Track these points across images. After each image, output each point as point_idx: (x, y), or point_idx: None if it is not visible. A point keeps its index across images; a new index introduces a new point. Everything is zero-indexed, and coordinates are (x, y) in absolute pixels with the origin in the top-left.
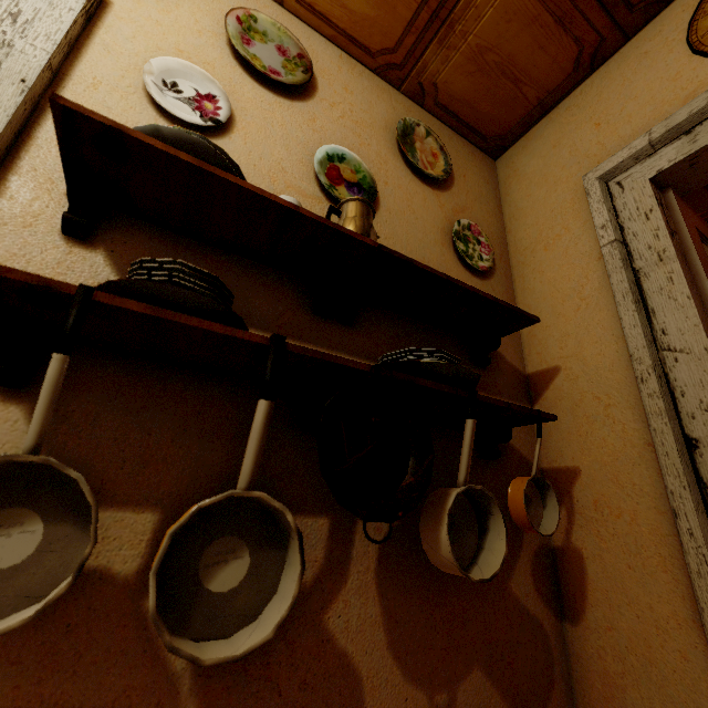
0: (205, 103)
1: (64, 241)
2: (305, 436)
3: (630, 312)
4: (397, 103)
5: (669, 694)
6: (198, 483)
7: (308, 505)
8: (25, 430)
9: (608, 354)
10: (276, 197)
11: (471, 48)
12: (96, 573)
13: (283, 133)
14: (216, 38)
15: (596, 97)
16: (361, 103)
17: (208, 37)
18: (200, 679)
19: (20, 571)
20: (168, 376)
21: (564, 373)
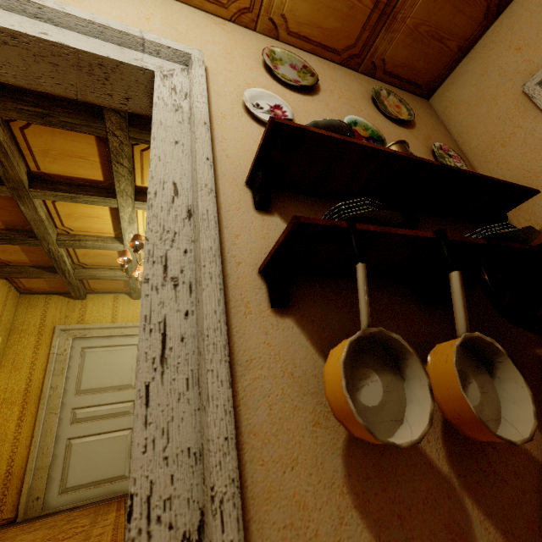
0: (276, 111)
1: (258, 214)
2: (429, 307)
3: None
4: (360, 80)
5: None
6: None
7: None
8: (299, 332)
9: None
10: (383, 148)
11: (409, 27)
12: None
13: (318, 117)
14: (259, 70)
15: (509, 31)
16: (343, 86)
17: (255, 71)
18: (461, 478)
19: (384, 405)
20: (344, 284)
21: None
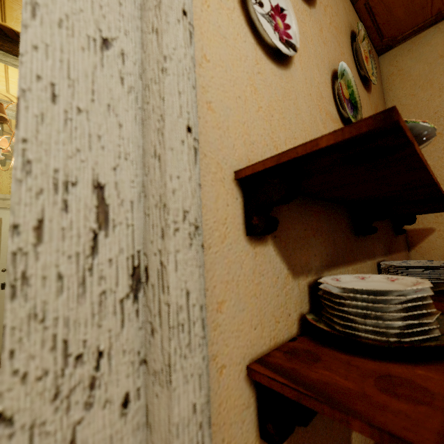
0: (277, 19)
1: (249, 243)
2: None
3: None
4: (345, 2)
5: None
6: None
7: None
8: None
9: None
10: (434, 176)
11: None
12: None
13: (313, 50)
14: None
15: None
16: (334, 4)
17: None
18: None
19: None
20: None
21: (438, 233)
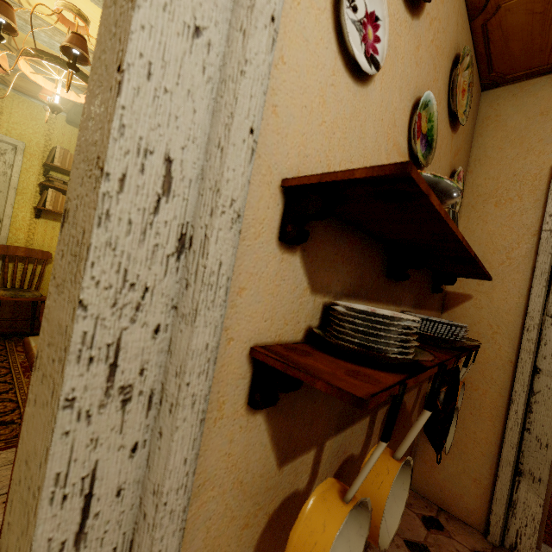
0: (368, 28)
1: (279, 248)
2: None
3: (540, 286)
4: (460, 16)
5: (468, 465)
6: (330, 422)
7: (364, 412)
8: (264, 429)
9: (510, 303)
10: (459, 233)
11: None
12: (293, 494)
13: (401, 69)
14: None
15: None
16: (444, 18)
17: None
18: None
19: None
20: None
21: (474, 301)
